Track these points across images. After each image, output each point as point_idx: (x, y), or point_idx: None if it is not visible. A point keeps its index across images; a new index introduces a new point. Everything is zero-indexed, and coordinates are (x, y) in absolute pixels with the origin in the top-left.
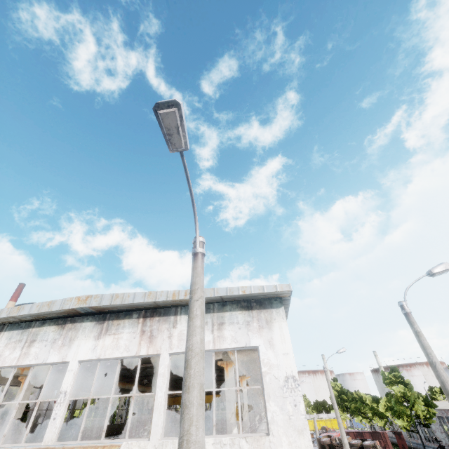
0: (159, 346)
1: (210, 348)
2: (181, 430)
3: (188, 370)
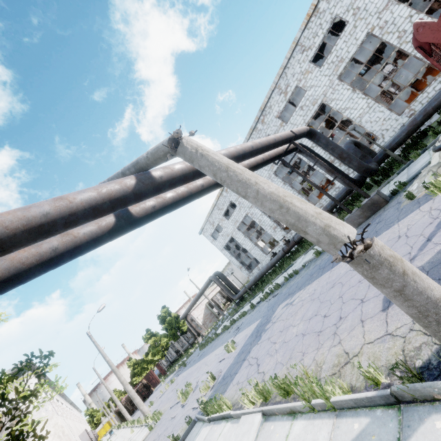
0: None
1: None
2: None
3: None
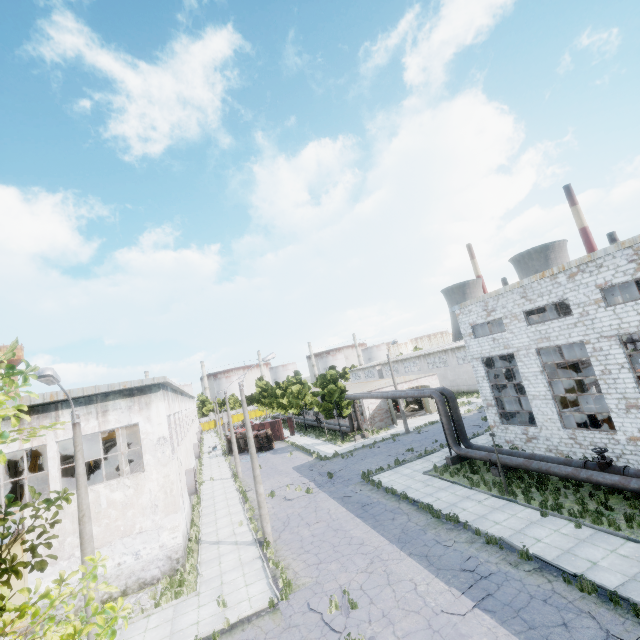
0: (44, 439)
1: (96, 431)
2: (78, 502)
3: (78, 482)
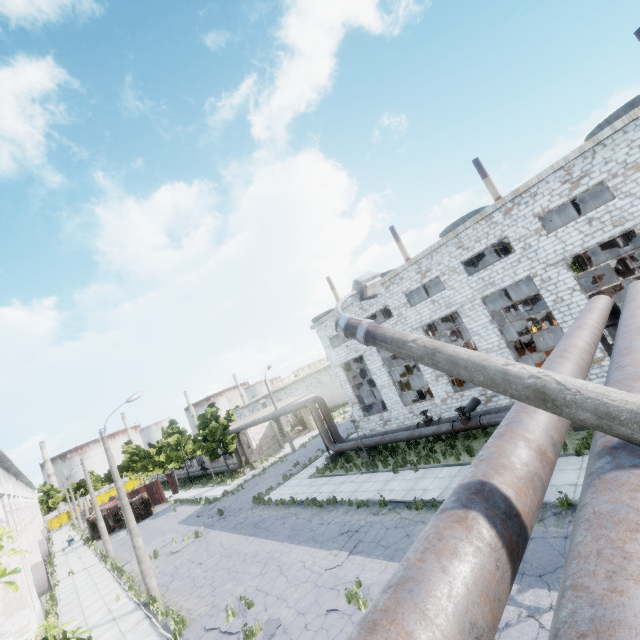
0: None
1: None
2: None
3: None
